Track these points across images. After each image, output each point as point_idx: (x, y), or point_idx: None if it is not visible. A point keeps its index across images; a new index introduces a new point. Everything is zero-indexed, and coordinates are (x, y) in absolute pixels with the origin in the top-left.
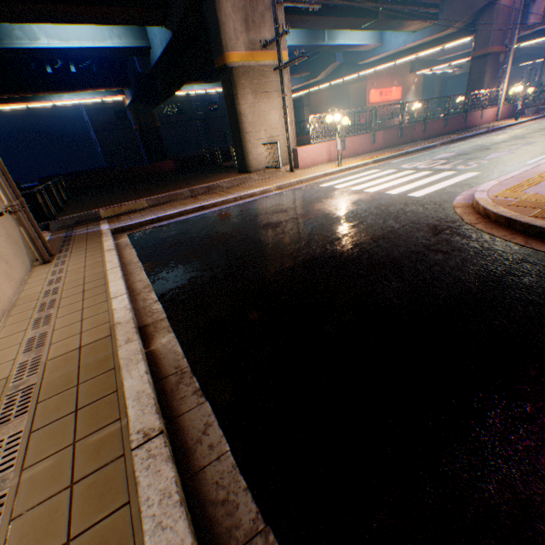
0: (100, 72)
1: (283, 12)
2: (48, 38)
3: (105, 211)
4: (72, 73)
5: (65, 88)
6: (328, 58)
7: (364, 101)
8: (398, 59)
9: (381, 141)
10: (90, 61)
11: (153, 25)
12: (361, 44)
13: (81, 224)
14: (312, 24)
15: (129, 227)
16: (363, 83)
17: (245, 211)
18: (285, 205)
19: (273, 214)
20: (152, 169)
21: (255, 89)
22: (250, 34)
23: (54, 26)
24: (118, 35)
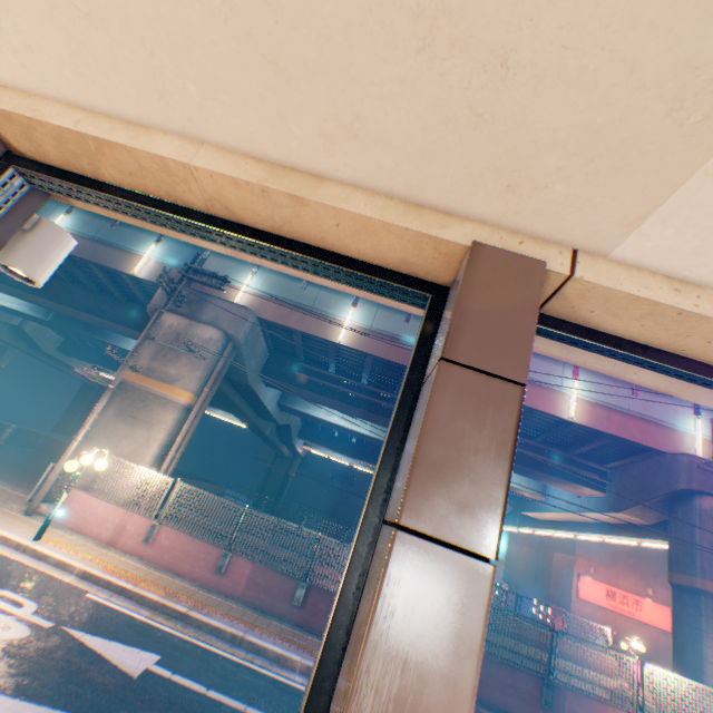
0: None
1: (211, 359)
2: None
3: None
4: None
5: None
6: None
7: (568, 584)
8: (574, 527)
9: (248, 579)
10: None
11: None
12: None
13: None
14: (357, 411)
15: None
16: (569, 552)
17: None
18: None
19: None
20: None
21: (126, 407)
22: (157, 361)
23: None
24: None
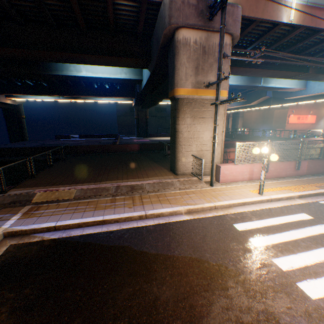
0: (121, 89)
1: (229, 63)
2: (86, 71)
3: (40, 194)
4: (107, 88)
5: (101, 95)
6: (260, 93)
7: (283, 121)
8: (318, 98)
9: (306, 168)
10: (116, 84)
11: (142, 68)
12: (288, 87)
13: (11, 204)
14: (252, 73)
15: (23, 232)
16: (284, 109)
17: (131, 254)
18: (178, 267)
19: (151, 293)
20: (123, 147)
21: (194, 115)
22: (198, 76)
23: (92, 66)
24: (125, 72)
